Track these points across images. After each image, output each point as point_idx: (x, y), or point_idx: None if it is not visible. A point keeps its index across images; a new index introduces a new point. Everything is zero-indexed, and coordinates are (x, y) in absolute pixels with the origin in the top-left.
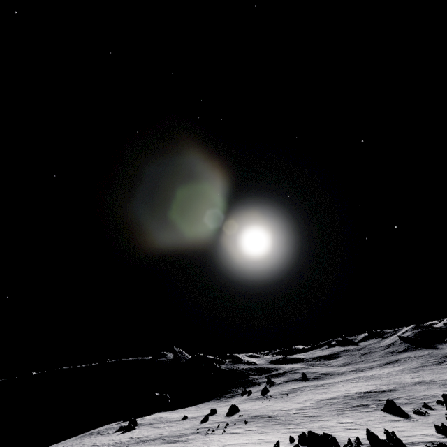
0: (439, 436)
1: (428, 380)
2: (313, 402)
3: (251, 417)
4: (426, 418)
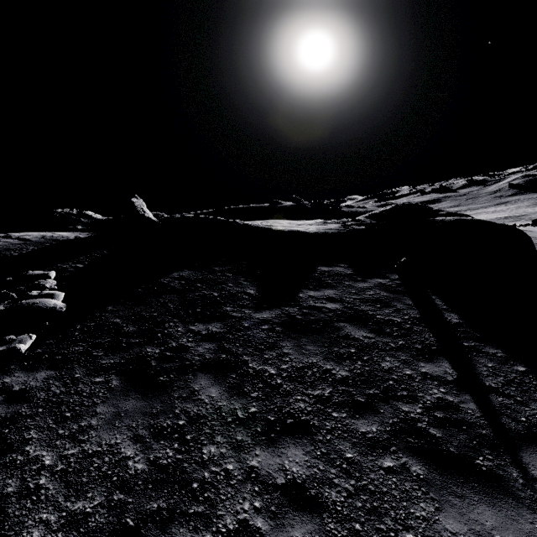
0: None
1: None
2: None
3: None
4: None
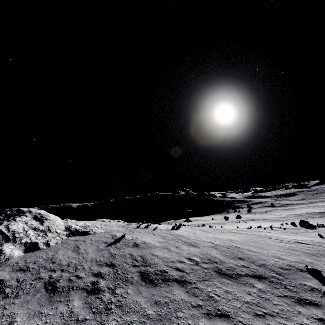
0: None
1: None
2: (285, 215)
3: (252, 219)
4: None
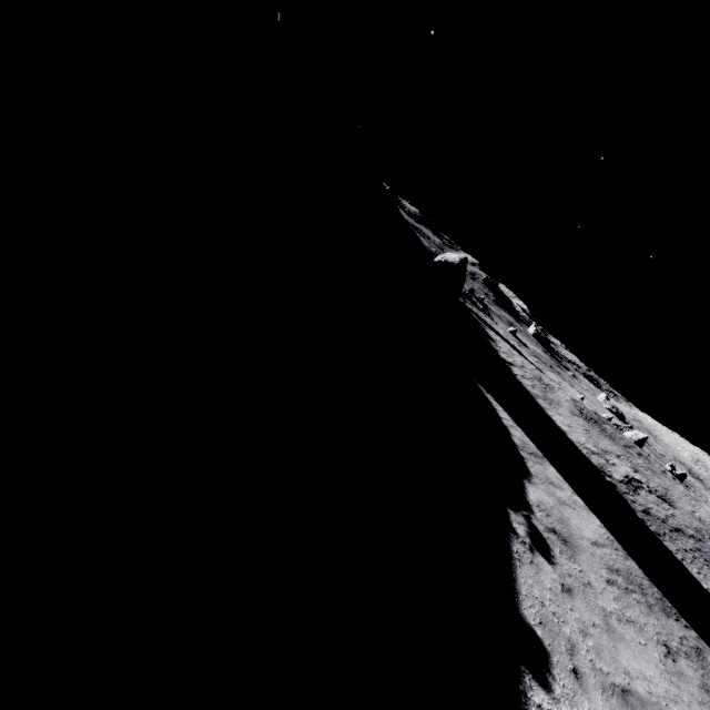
0: None
1: None
2: None
3: None
4: None
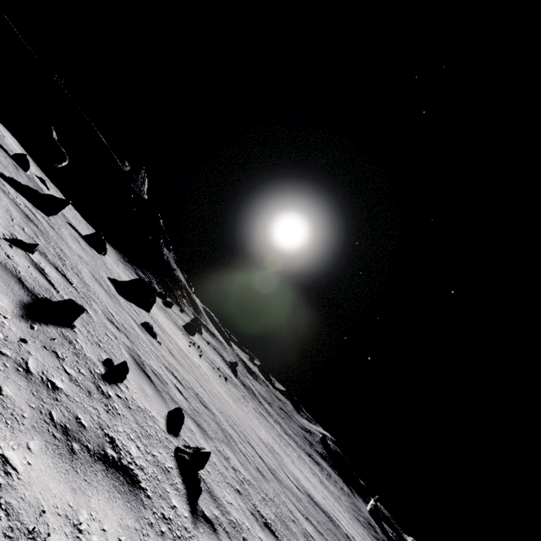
0: None
1: None
2: (300, 488)
3: (185, 385)
4: None
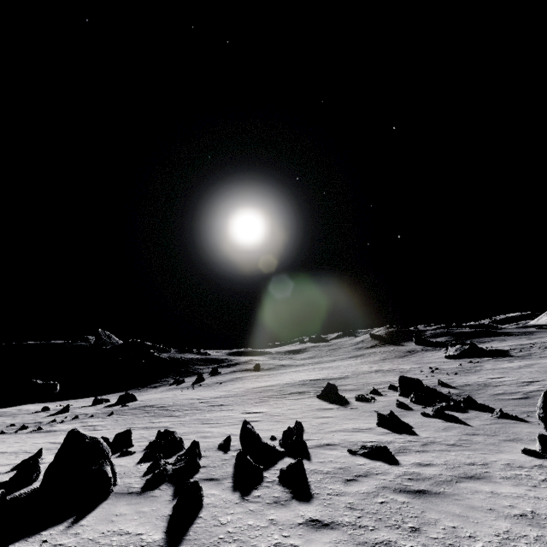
0: (380, 432)
1: (386, 369)
2: (242, 390)
3: (136, 407)
4: (370, 405)
